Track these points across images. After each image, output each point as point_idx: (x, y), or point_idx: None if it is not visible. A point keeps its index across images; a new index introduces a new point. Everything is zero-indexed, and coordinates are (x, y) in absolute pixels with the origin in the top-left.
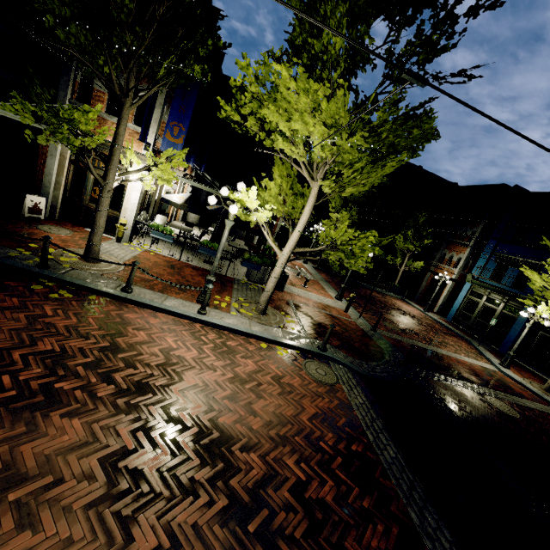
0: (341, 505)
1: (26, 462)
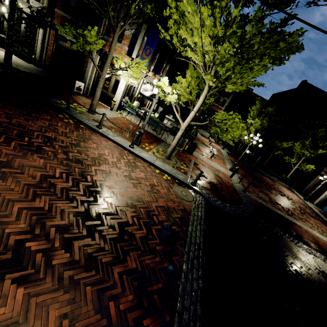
0: (142, 241)
1: (15, 163)
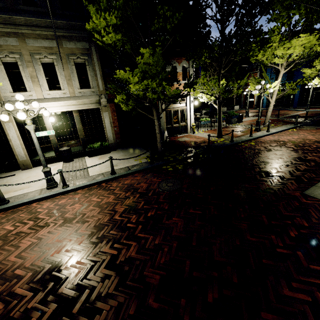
0: None
1: None
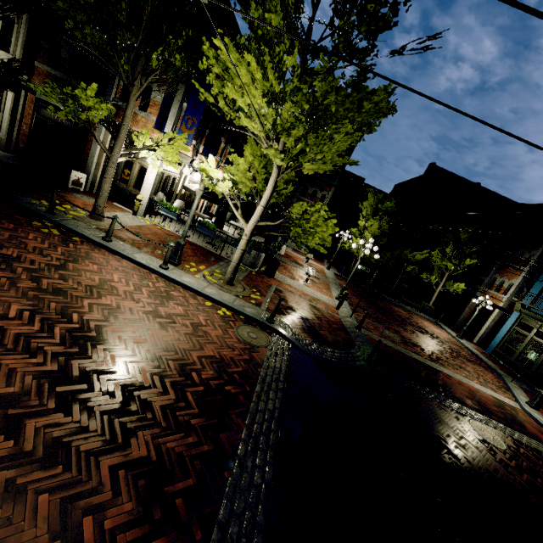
0: (166, 412)
1: None
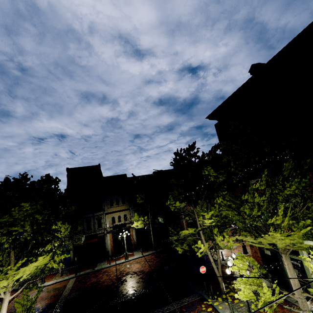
0: None
1: None
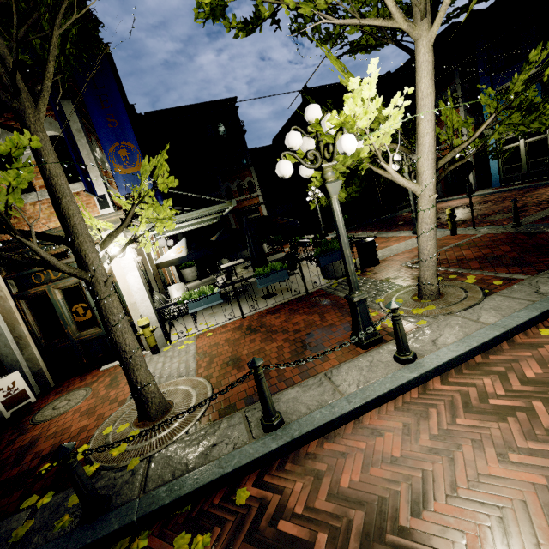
0: None
1: None
